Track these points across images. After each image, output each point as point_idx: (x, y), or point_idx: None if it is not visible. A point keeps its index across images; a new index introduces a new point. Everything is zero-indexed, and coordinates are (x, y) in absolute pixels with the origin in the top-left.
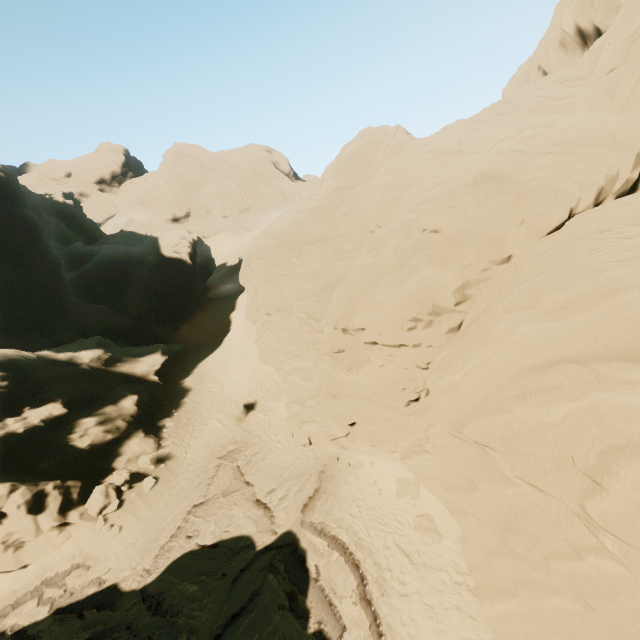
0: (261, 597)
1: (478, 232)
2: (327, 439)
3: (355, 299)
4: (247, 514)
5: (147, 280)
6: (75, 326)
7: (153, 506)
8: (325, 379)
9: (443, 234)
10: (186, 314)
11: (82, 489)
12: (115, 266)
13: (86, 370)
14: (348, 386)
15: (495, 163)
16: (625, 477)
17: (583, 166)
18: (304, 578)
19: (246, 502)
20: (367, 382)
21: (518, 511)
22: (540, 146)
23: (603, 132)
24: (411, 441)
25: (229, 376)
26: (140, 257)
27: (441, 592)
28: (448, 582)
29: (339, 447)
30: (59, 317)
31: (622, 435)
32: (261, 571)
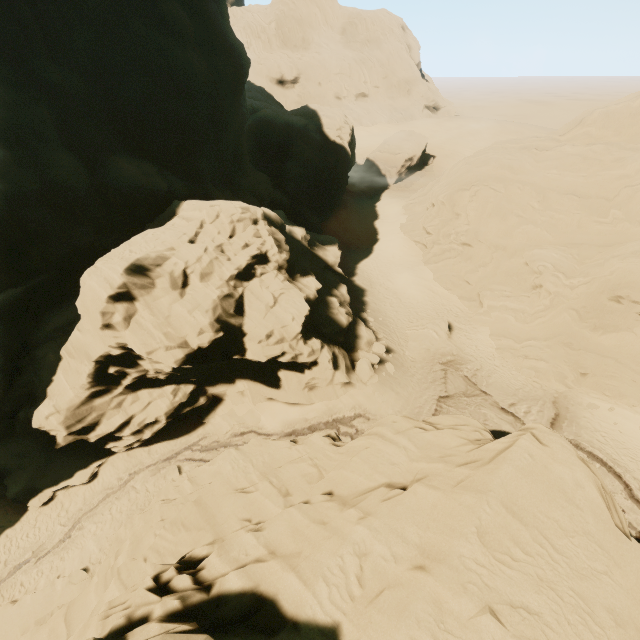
0: None
1: None
2: (557, 378)
3: None
4: (499, 416)
5: (311, 161)
6: (253, 191)
7: (404, 387)
8: (565, 330)
9: None
10: (331, 208)
11: (348, 358)
12: (276, 132)
13: (306, 248)
14: (587, 342)
15: None
16: None
17: None
18: None
19: (492, 407)
20: (614, 345)
21: None
22: None
23: None
24: None
25: (400, 288)
26: (302, 130)
27: None
28: None
29: (566, 387)
30: (241, 177)
31: None
32: None
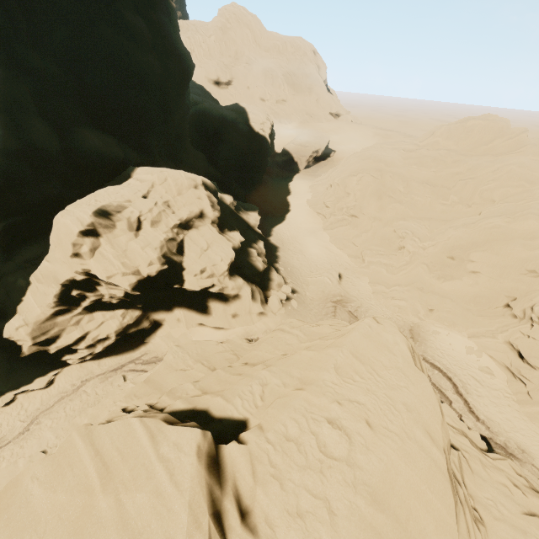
0: None
1: None
2: (413, 313)
3: (479, 242)
4: None
5: (239, 146)
6: (192, 166)
7: (304, 318)
8: (419, 278)
9: None
10: (254, 184)
11: (263, 294)
12: (212, 122)
13: (233, 211)
14: (433, 287)
15: None
16: None
17: None
18: None
19: None
20: (451, 290)
21: None
22: None
23: None
24: (482, 330)
25: (305, 247)
26: (233, 122)
27: (499, 398)
28: (501, 396)
29: (419, 319)
30: (183, 154)
31: None
32: None
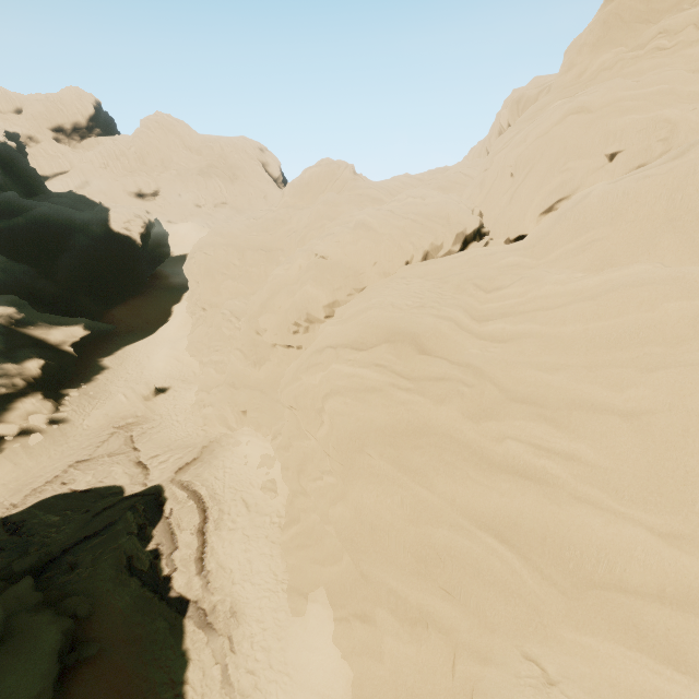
0: (115, 526)
1: (348, 264)
2: (219, 421)
3: (264, 302)
4: (126, 471)
5: (86, 250)
6: None
7: (35, 457)
8: (231, 371)
9: (328, 261)
10: (124, 296)
11: None
12: (52, 227)
13: None
14: (250, 379)
15: (370, 216)
16: (326, 410)
17: (422, 234)
18: (158, 516)
19: (128, 462)
20: (265, 377)
21: (306, 456)
22: (407, 212)
23: (443, 213)
24: (280, 425)
25: (152, 362)
26: (84, 224)
27: (260, 528)
28: (268, 522)
29: (228, 429)
30: None
31: (331, 386)
32: (122, 510)
